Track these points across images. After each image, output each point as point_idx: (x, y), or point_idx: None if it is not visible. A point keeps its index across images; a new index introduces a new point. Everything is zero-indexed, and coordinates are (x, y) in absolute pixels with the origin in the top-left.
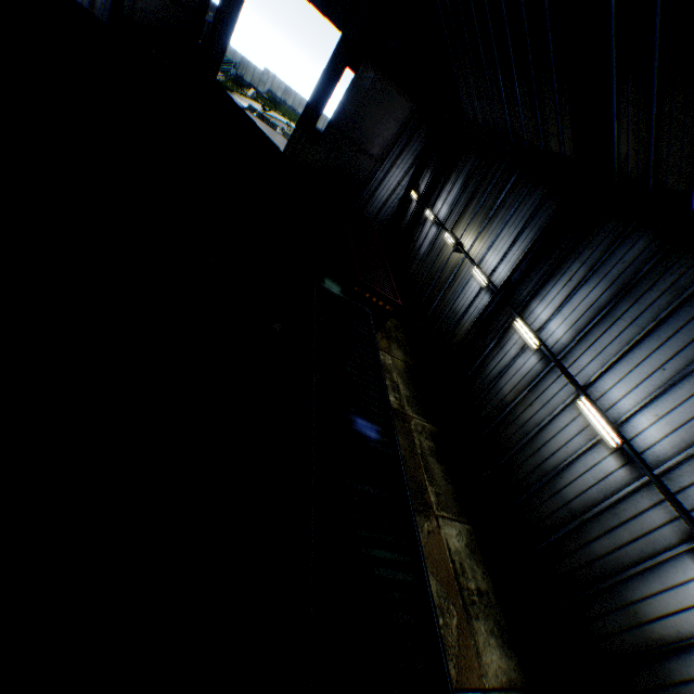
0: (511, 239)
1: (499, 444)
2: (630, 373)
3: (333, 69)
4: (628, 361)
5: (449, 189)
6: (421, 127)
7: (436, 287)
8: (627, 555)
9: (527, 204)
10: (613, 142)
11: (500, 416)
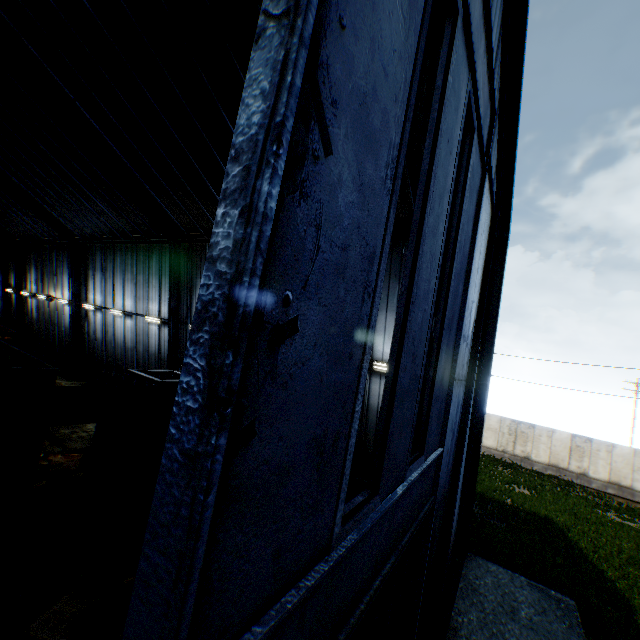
0: (69, 278)
1: (111, 358)
2: (119, 292)
3: None
4: (116, 289)
5: (31, 275)
6: None
7: (54, 327)
8: (145, 342)
9: (66, 260)
10: (66, 225)
11: (105, 347)
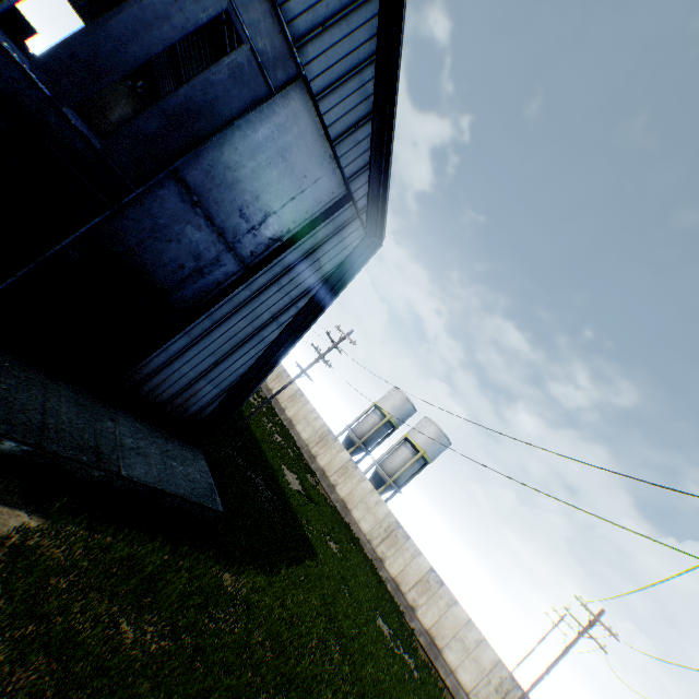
0: None
1: None
2: None
3: None
4: None
5: None
6: None
7: None
8: None
9: None
10: None
11: None
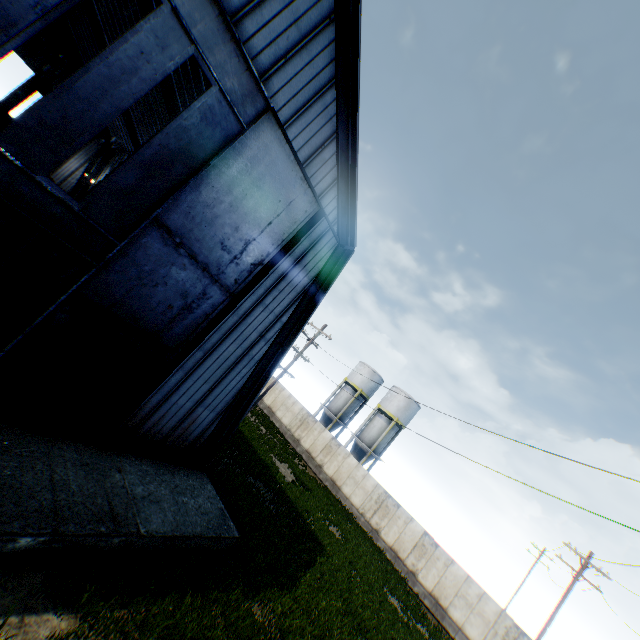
0: None
1: None
2: None
3: (28, 88)
4: None
5: (106, 171)
6: (93, 142)
7: None
8: None
9: None
10: (141, 143)
11: None
